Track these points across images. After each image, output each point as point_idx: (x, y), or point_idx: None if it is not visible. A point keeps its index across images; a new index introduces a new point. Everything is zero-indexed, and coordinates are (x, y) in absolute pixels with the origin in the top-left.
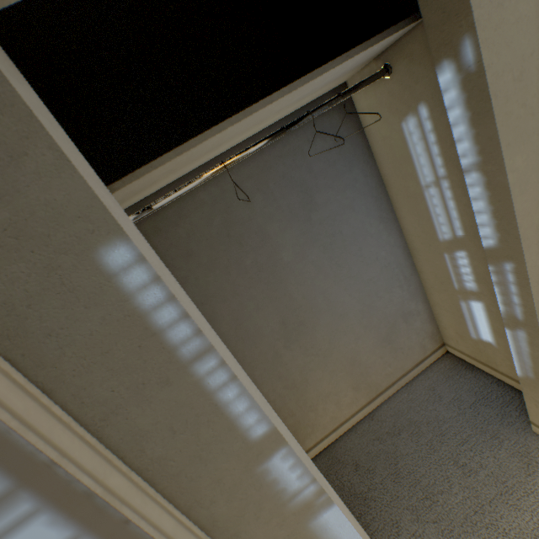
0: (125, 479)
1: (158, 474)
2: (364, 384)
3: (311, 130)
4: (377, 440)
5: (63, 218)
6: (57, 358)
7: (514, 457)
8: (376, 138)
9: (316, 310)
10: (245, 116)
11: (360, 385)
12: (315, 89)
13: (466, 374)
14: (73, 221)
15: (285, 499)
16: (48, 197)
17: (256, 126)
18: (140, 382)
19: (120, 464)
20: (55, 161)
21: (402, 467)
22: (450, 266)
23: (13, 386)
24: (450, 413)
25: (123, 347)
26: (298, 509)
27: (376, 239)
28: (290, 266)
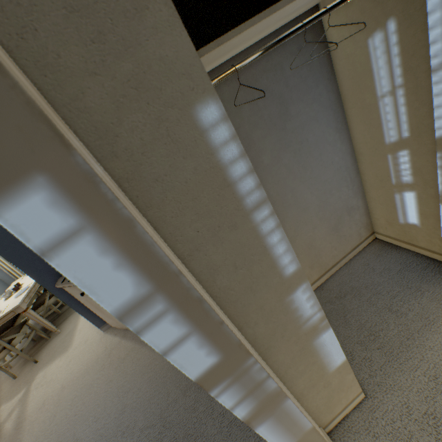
0: (209, 298)
1: (223, 301)
2: (317, 264)
3: (289, 47)
4: (328, 302)
5: (171, 74)
6: (161, 201)
7: (433, 302)
8: (341, 57)
9: (286, 205)
10: (271, 13)
11: (314, 264)
12: (308, 1)
13: (392, 252)
14: (179, 77)
15: (301, 323)
16: (161, 53)
17: (256, 36)
18: (216, 226)
19: (203, 289)
20: (168, 18)
21: (350, 318)
22: (392, 165)
23: (140, 217)
24: (383, 279)
25: (207, 195)
26: (308, 331)
27: (333, 147)
28: (268, 168)
